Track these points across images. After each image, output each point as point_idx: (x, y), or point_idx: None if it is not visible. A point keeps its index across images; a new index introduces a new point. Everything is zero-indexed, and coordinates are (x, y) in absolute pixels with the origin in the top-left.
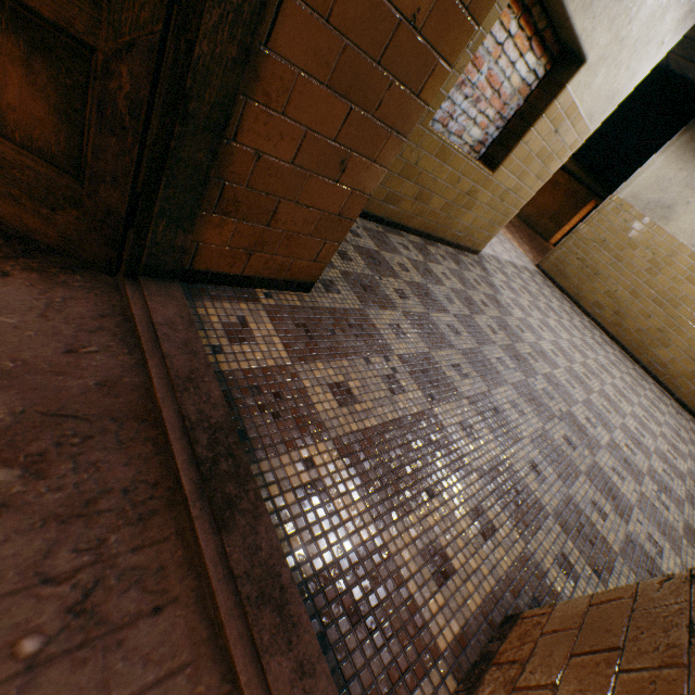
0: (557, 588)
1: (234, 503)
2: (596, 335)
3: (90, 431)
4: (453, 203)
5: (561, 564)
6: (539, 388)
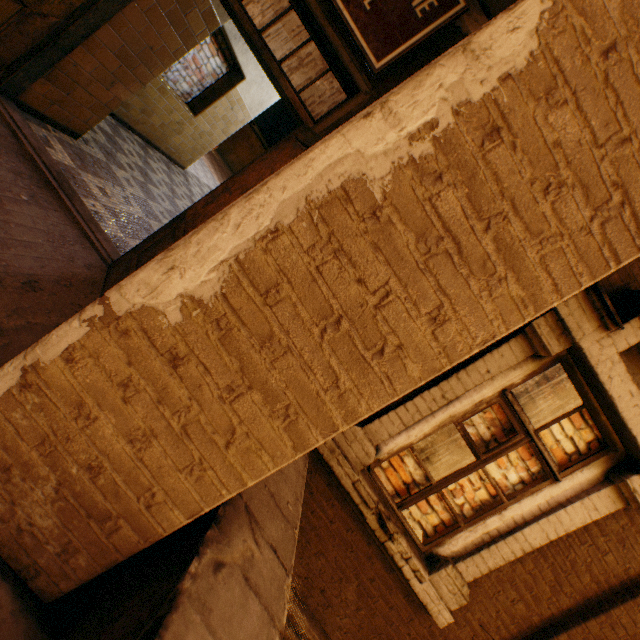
0: None
1: (74, 197)
2: None
3: (7, 151)
4: (168, 126)
5: None
6: None
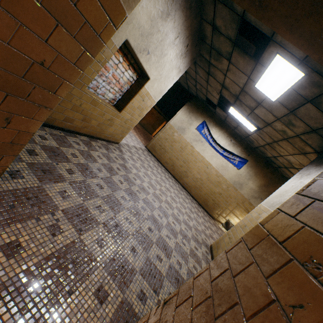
0: (137, 310)
1: None
2: (166, 174)
3: None
4: (103, 123)
5: (140, 295)
6: (140, 206)
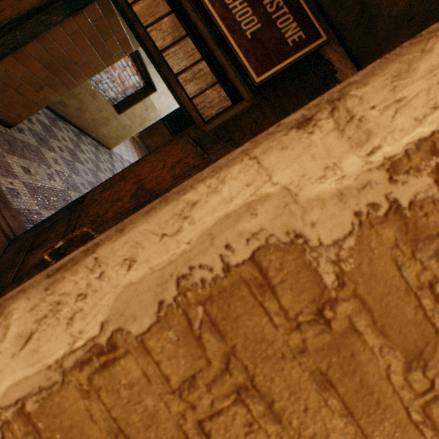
0: None
1: None
2: None
3: None
4: (98, 120)
5: None
6: None
